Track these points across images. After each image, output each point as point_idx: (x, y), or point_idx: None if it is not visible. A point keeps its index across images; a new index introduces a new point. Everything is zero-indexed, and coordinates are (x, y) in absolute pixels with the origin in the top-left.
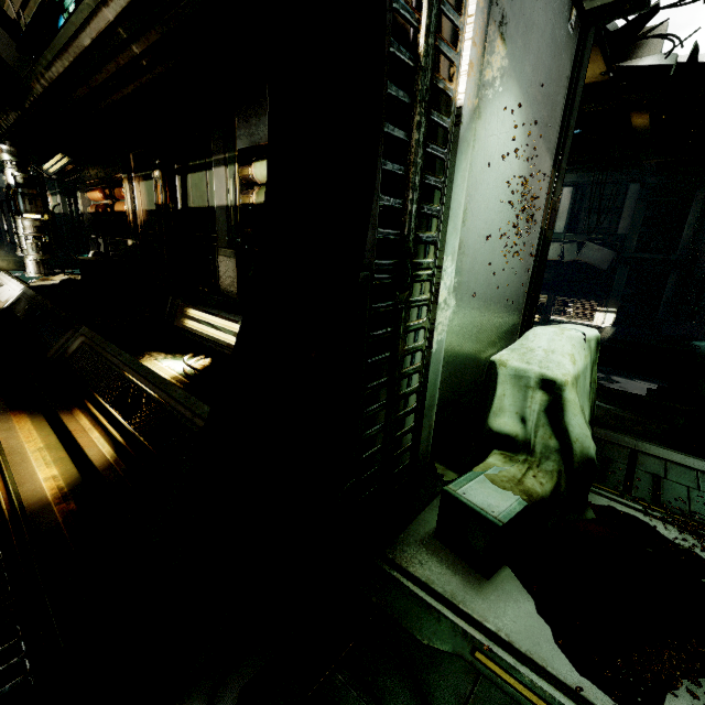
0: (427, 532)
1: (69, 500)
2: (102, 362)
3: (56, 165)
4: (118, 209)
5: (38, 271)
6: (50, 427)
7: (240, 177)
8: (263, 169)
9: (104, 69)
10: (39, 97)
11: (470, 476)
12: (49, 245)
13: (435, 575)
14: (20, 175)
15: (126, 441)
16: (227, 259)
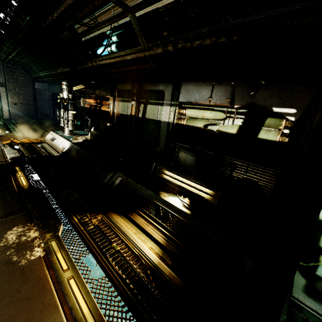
0: (302, 287)
1: (165, 260)
2: (138, 192)
3: (77, 88)
4: (103, 109)
5: (69, 133)
6: (130, 222)
7: (177, 112)
8: (192, 112)
9: (130, 67)
10: (87, 67)
11: (321, 268)
12: (76, 123)
13: (317, 307)
14: (71, 95)
15: (169, 233)
16: (187, 154)
